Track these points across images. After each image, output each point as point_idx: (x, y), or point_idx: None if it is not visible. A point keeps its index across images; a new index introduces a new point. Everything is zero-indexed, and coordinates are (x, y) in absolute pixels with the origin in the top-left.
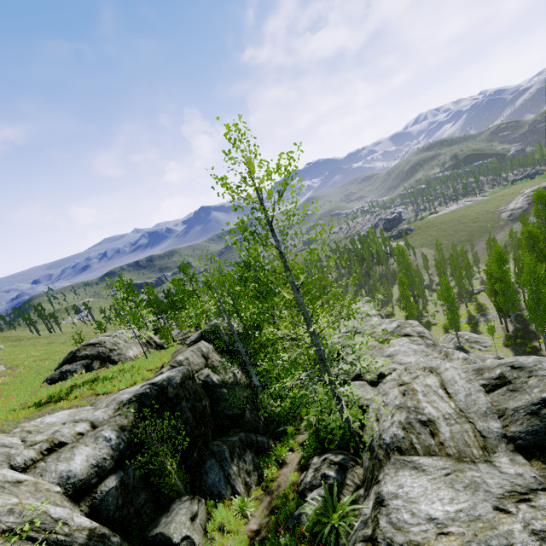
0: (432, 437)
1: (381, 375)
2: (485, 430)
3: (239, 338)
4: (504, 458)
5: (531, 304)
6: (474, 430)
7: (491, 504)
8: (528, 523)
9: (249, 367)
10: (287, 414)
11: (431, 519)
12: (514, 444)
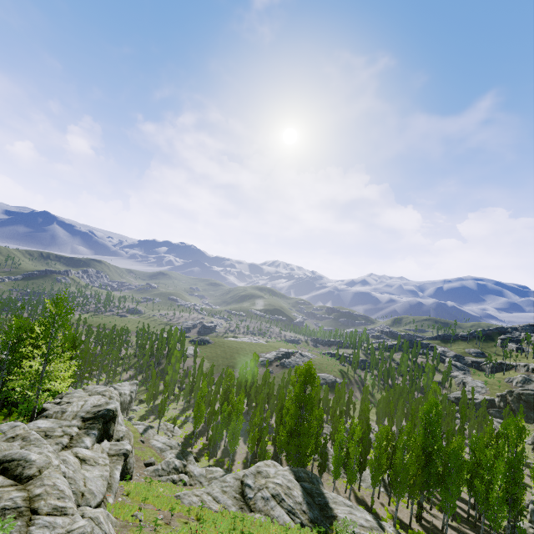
0: (61, 414)
1: (69, 403)
2: (79, 414)
3: (2, 364)
4: (76, 421)
5: (196, 409)
6: (76, 414)
7: (59, 426)
8: (64, 429)
9: (1, 378)
10: (3, 414)
11: (39, 426)
12: (83, 419)
